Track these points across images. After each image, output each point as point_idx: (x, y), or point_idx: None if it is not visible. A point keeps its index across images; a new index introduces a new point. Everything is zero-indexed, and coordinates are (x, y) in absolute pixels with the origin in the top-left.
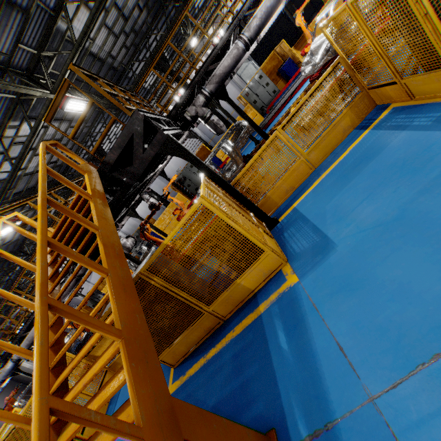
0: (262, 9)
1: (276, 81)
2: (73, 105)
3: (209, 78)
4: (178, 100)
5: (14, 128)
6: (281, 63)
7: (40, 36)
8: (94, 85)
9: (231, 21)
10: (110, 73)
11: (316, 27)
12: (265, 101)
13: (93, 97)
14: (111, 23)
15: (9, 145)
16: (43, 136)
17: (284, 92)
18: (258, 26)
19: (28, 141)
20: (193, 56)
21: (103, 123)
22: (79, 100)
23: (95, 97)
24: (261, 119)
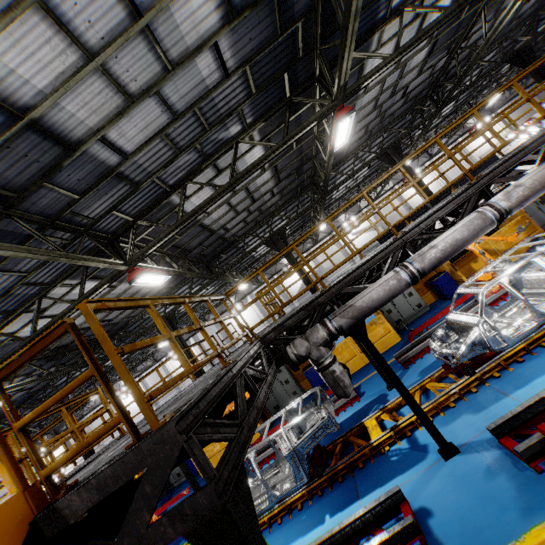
0: (447, 239)
1: (422, 292)
2: (147, 279)
3: (343, 306)
4: (284, 321)
5: (67, 286)
6: (431, 273)
7: (145, 206)
8: (108, 346)
9: (392, 241)
10: (218, 242)
11: (489, 248)
12: (404, 314)
13: (185, 264)
14: (236, 202)
15: (52, 302)
16: (105, 295)
17: (435, 311)
18: (437, 258)
19: (68, 309)
20: (317, 236)
21: (190, 285)
22: (158, 275)
23: (189, 263)
24: (396, 338)
